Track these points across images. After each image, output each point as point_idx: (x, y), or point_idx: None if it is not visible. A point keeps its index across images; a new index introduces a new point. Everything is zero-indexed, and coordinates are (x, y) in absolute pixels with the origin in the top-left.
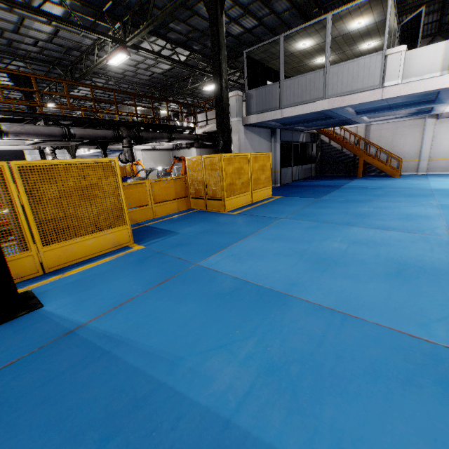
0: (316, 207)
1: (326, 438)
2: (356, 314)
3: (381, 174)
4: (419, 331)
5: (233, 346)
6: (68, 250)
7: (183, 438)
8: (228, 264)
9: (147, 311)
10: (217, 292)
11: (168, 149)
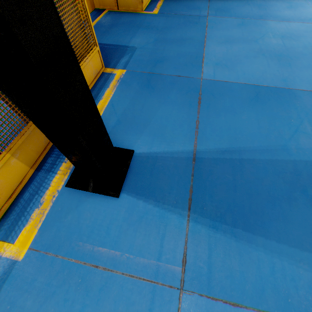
0: None
1: None
2: None
3: None
4: None
5: (300, 129)
6: None
7: None
8: (225, 74)
9: (224, 126)
10: (248, 98)
11: None
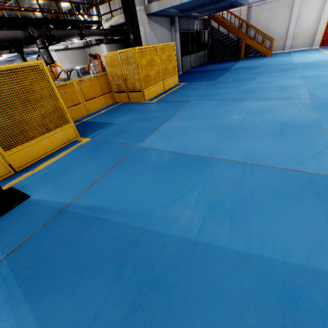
0: (215, 88)
1: (256, 238)
2: (259, 163)
3: (257, 54)
4: (299, 167)
5: (184, 197)
6: (29, 151)
7: (171, 256)
8: (162, 143)
9: (114, 186)
10: (160, 164)
11: (79, 48)
